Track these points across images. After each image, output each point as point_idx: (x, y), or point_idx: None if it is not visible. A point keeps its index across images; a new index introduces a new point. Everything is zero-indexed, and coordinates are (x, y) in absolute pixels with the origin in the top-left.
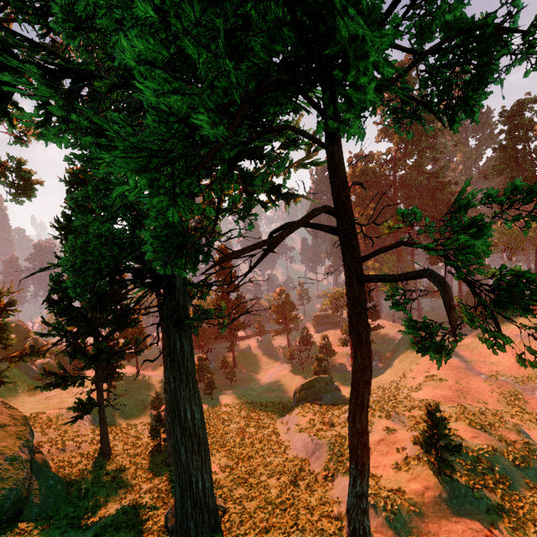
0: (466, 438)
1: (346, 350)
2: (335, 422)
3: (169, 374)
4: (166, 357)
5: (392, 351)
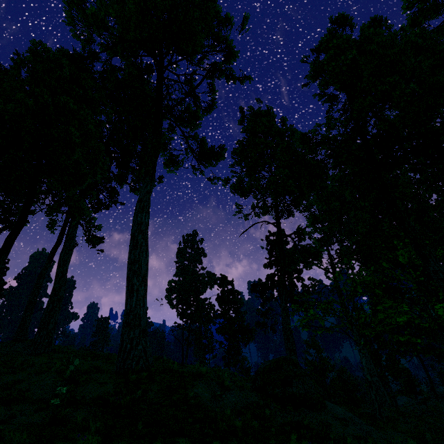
0: None
1: None
2: None
3: None
4: None
5: None
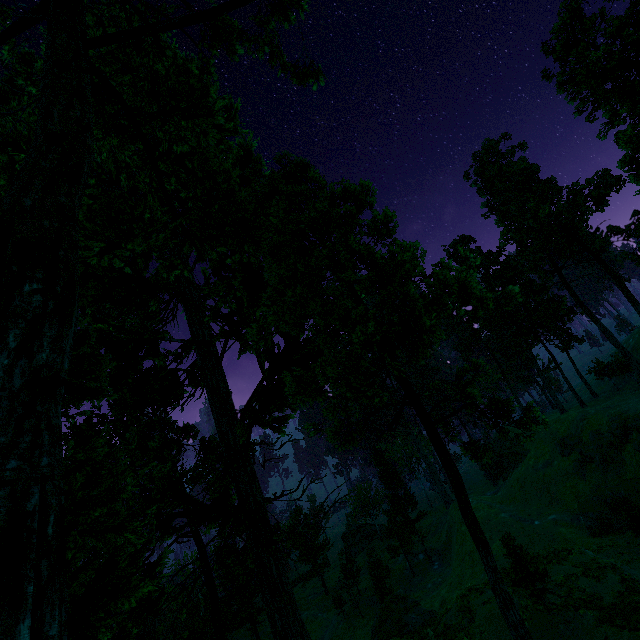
0: (551, 577)
1: (399, 563)
2: (437, 634)
3: (272, 611)
4: (263, 591)
5: (447, 540)
